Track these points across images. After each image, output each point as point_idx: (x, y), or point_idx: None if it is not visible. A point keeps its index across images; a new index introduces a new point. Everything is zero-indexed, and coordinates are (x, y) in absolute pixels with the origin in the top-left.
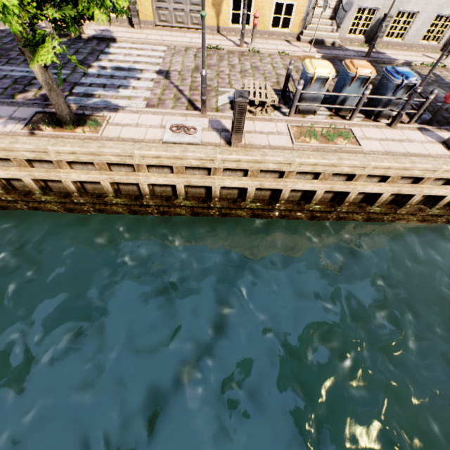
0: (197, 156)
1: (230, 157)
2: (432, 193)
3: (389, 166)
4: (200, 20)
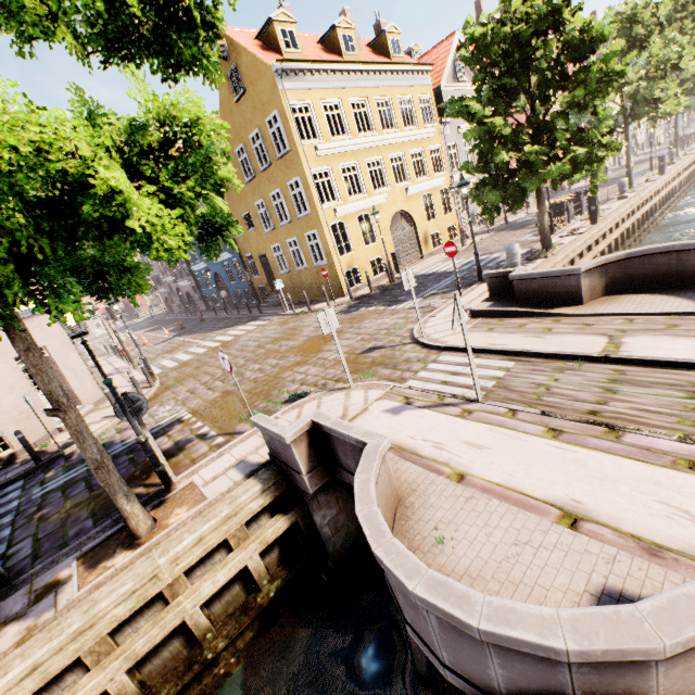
0: (604, 225)
1: (609, 221)
2: (646, 210)
3: (633, 203)
4: (417, 255)
